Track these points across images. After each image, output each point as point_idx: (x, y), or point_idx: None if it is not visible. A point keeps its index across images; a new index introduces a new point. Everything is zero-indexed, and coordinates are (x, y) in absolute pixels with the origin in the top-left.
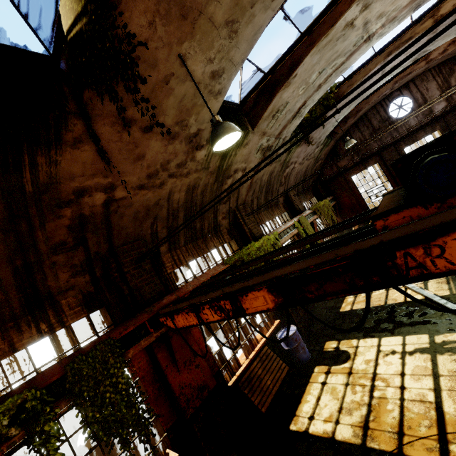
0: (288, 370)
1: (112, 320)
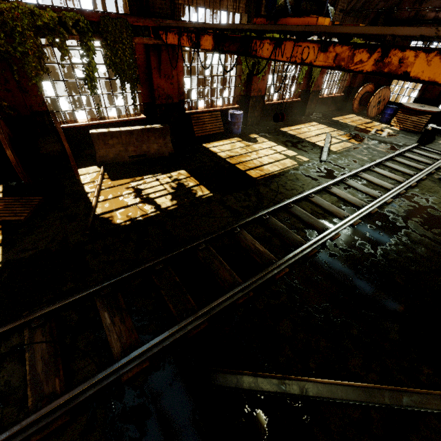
0: (222, 132)
1: (130, 12)
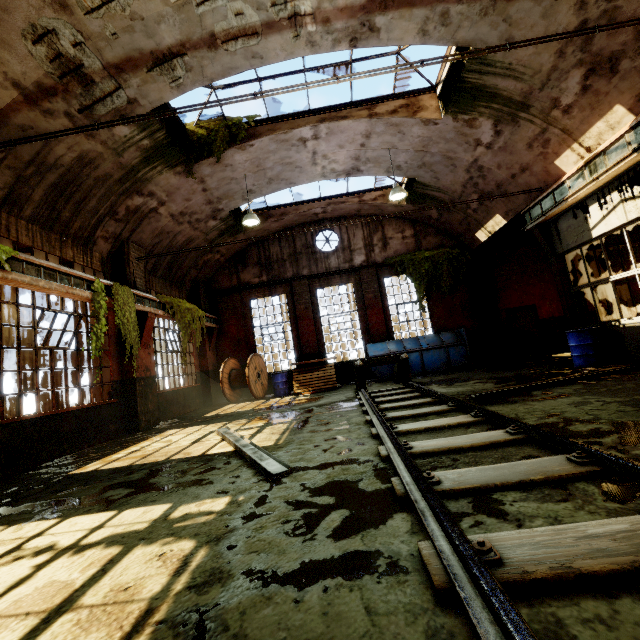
0: None
1: None
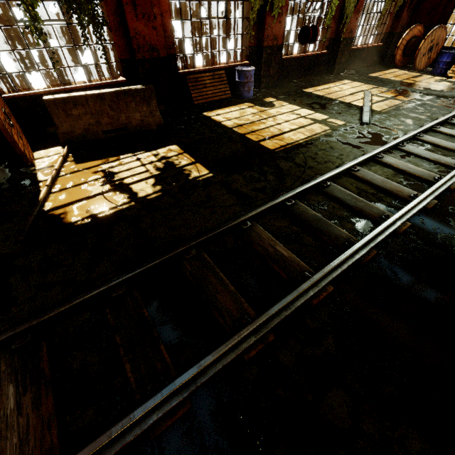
0: (229, 98)
1: None
